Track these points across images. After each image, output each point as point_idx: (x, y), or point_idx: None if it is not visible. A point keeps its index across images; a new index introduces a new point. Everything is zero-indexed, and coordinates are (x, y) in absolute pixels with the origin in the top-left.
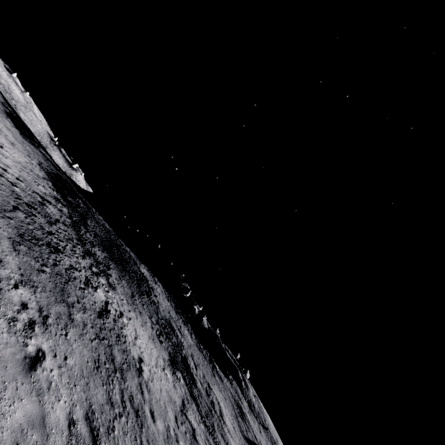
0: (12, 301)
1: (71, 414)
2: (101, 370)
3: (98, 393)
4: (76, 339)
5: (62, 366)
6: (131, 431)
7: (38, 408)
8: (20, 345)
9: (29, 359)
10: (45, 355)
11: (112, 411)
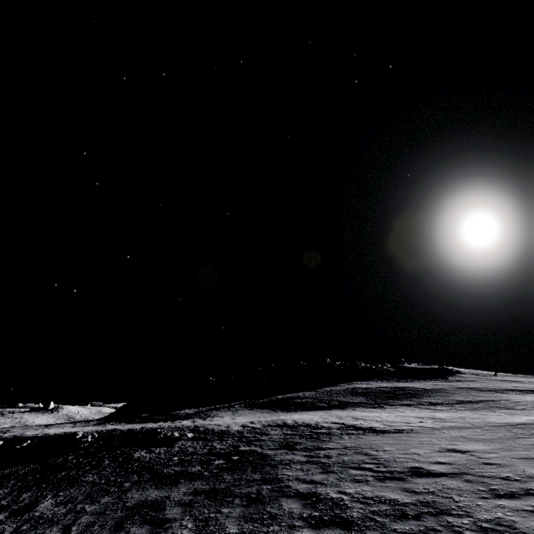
0: None
1: None
2: None
3: None
4: None
5: None
6: None
7: None
8: None
9: None
10: None
11: None
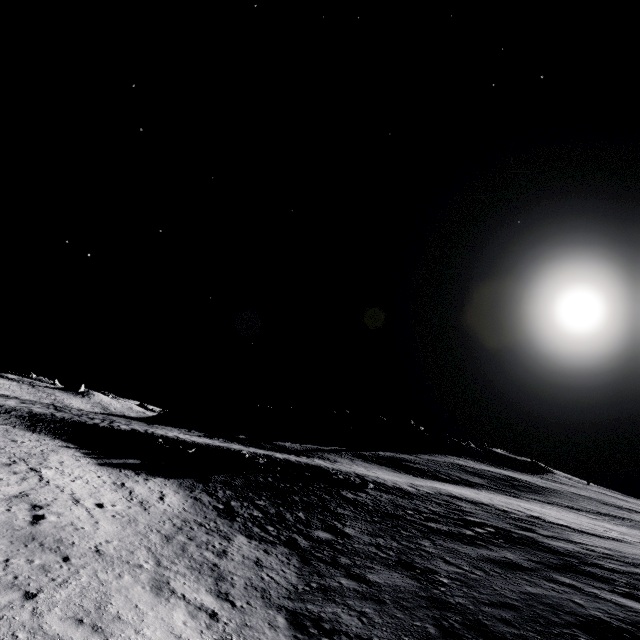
0: None
1: None
2: None
3: None
4: None
5: None
6: None
7: None
8: None
9: None
10: None
11: None
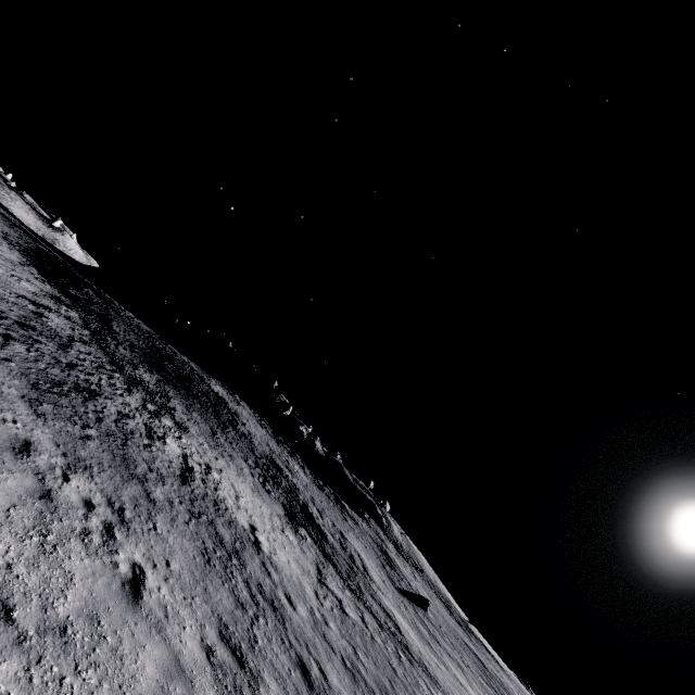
0: (72, 504)
1: (203, 640)
2: (214, 563)
3: (222, 598)
4: (169, 529)
5: (168, 576)
6: (274, 633)
7: (166, 650)
8: (109, 568)
9: (128, 585)
10: (143, 570)
11: (246, 616)
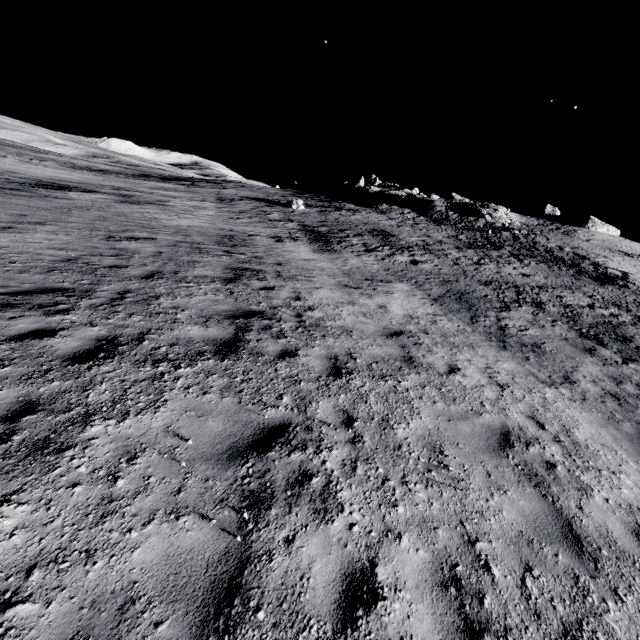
0: None
1: None
2: None
3: None
4: None
5: None
6: None
7: None
8: None
9: None
10: None
11: None
